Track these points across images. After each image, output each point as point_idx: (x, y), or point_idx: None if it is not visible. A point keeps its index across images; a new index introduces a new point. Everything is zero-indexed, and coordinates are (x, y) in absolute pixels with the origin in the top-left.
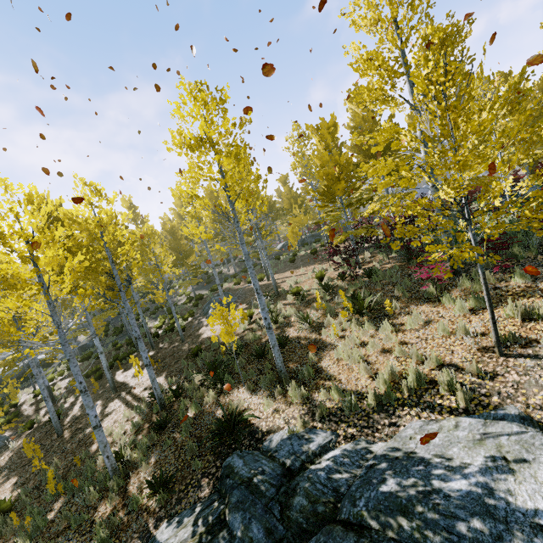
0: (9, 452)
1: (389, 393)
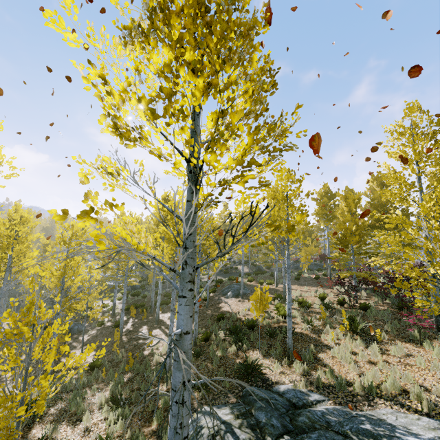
0: (87, 335)
1: (371, 386)
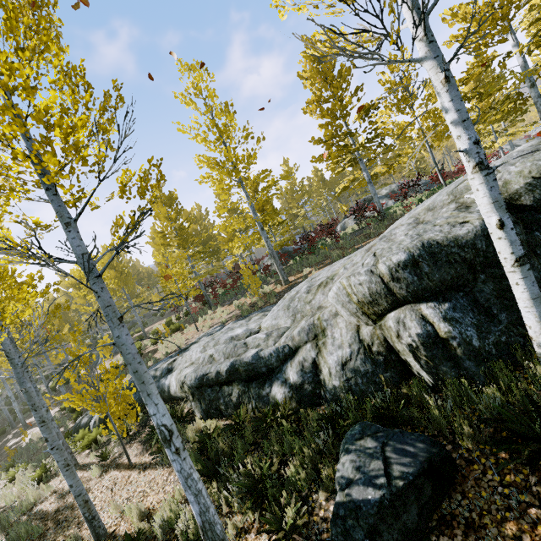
0: None
1: (167, 352)
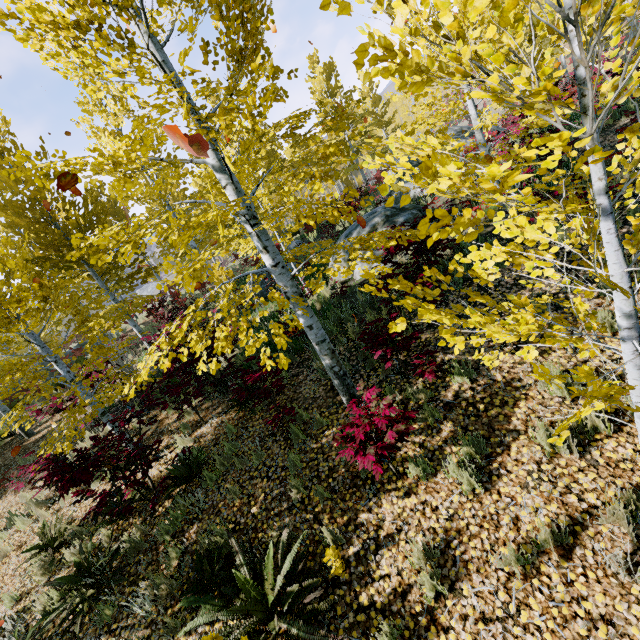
0: None
1: None
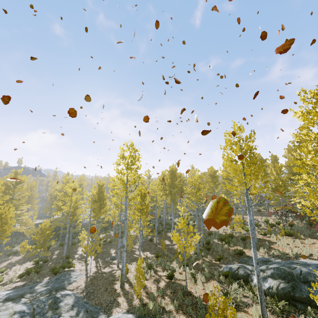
0: (137, 245)
1: (297, 253)
